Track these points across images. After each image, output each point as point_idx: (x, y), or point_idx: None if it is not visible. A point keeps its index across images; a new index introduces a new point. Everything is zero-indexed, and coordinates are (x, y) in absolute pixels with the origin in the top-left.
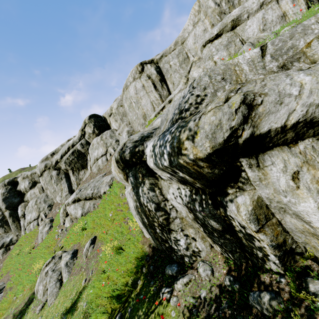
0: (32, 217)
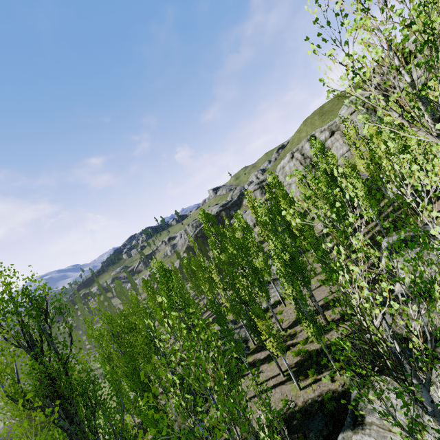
0: (343, 151)
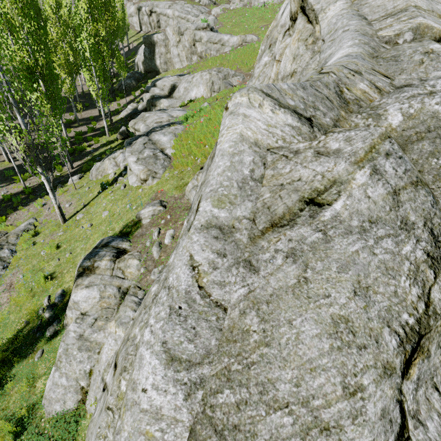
0: None
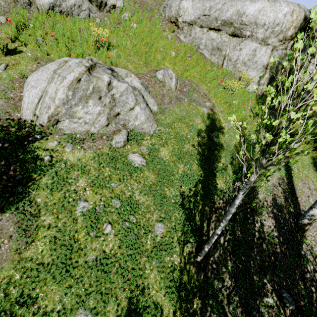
0: None
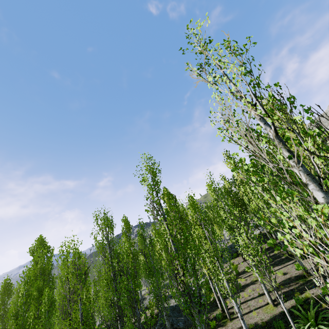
0: None
